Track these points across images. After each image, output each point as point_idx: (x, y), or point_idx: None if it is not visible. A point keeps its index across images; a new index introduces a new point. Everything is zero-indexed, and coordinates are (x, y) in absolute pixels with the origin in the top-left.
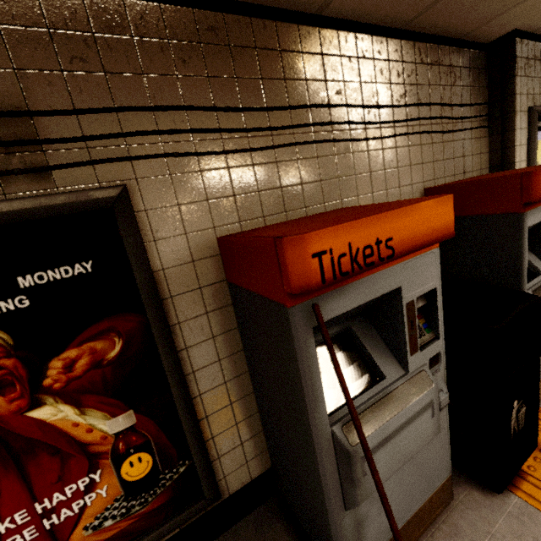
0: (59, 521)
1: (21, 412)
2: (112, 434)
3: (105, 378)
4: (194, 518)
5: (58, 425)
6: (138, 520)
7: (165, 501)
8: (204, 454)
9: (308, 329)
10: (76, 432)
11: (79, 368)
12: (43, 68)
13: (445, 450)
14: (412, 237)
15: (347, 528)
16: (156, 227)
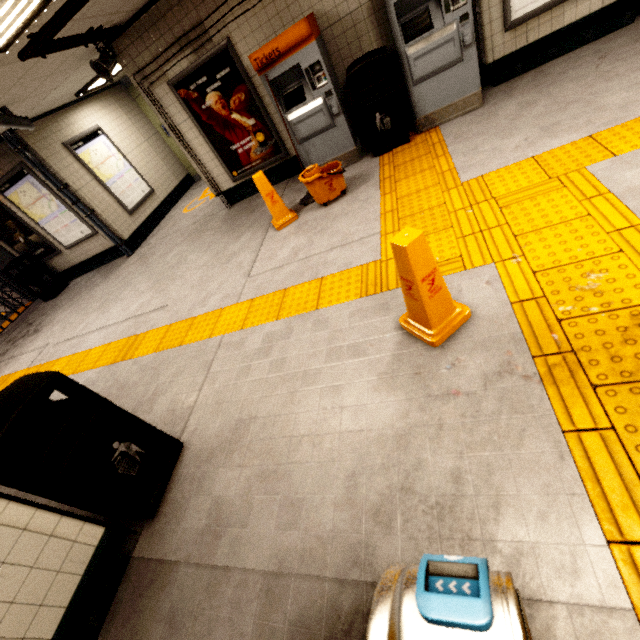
0: (246, 149)
1: (229, 116)
2: (251, 126)
3: (243, 107)
4: (283, 161)
5: (238, 121)
6: (265, 155)
7: (271, 151)
8: (278, 137)
9: (267, 83)
10: (242, 124)
11: (237, 103)
12: (199, 4)
13: (347, 136)
14: (287, 45)
15: (301, 151)
16: (241, 50)
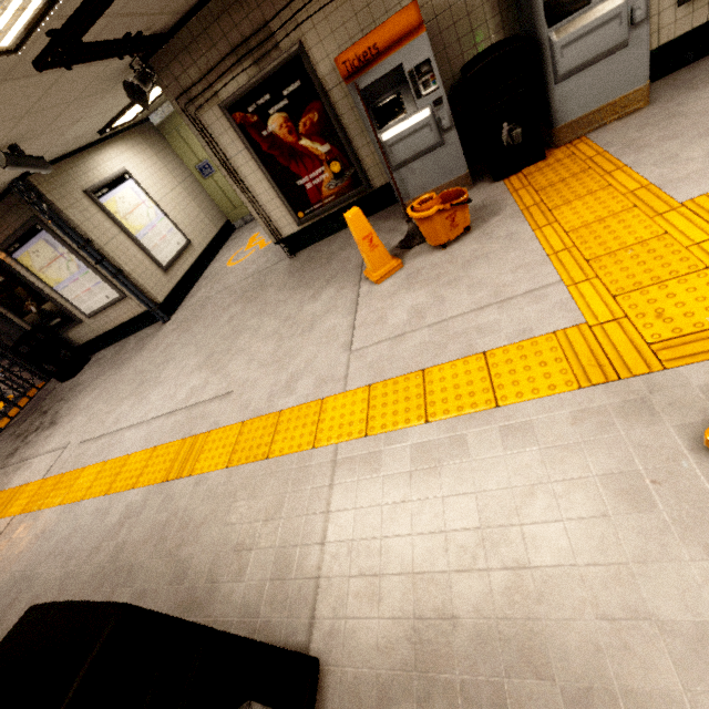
0: (317, 183)
1: (297, 142)
2: (324, 153)
3: (316, 130)
4: (363, 196)
5: (307, 148)
6: (341, 189)
7: (349, 184)
8: (359, 166)
9: (356, 93)
10: (313, 151)
11: (307, 126)
12: None
13: (459, 157)
14: (388, 39)
15: (396, 180)
16: (316, 57)
